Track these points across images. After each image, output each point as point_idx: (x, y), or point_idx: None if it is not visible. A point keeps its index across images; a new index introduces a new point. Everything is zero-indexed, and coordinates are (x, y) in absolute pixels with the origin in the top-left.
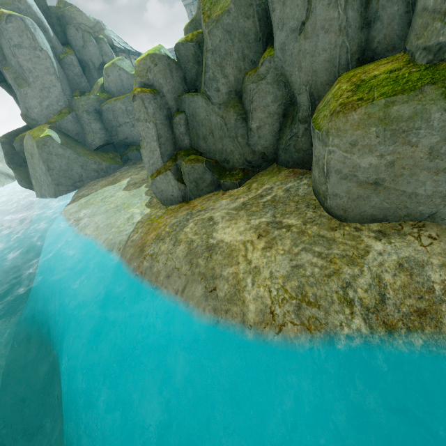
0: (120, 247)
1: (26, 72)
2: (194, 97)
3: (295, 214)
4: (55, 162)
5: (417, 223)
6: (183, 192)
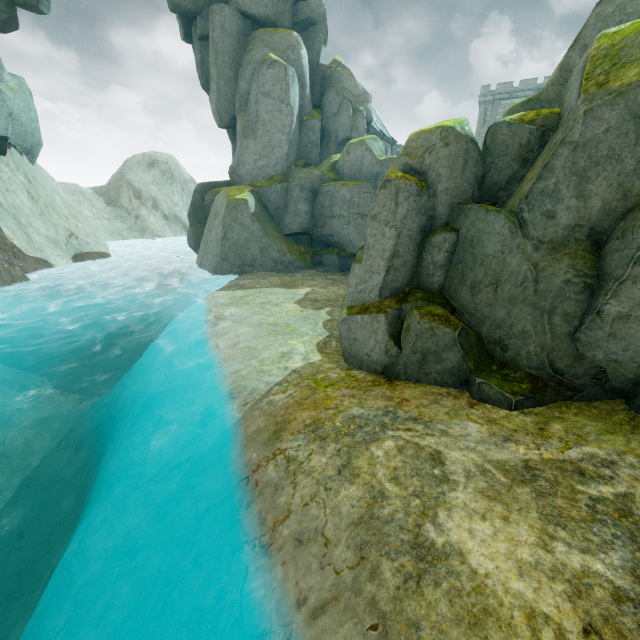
0: (247, 401)
1: (260, 123)
2: (489, 214)
3: None
4: (235, 232)
5: None
6: (390, 360)
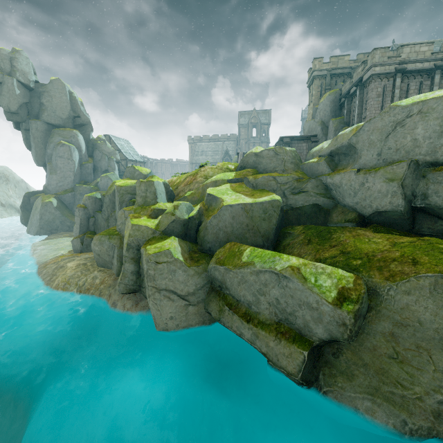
0: (40, 264)
1: (58, 168)
2: (99, 214)
3: (93, 262)
4: (46, 216)
5: (109, 269)
6: (82, 248)
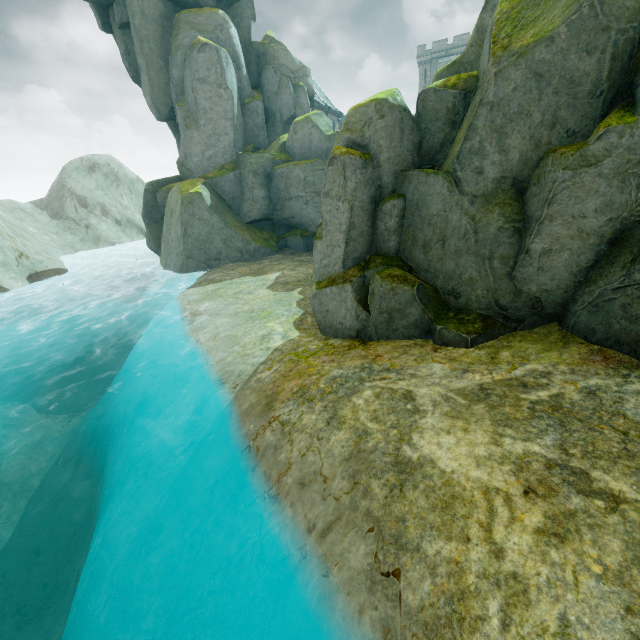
0: (237, 383)
1: (201, 112)
2: (428, 177)
3: (625, 468)
4: (195, 228)
5: None
6: (362, 324)
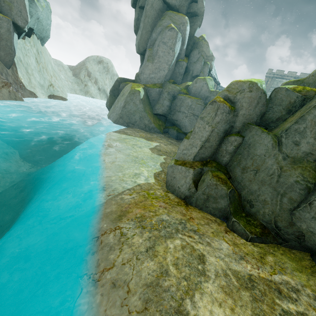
0: (110, 194)
1: (157, 56)
2: (263, 133)
3: None
4: (130, 106)
5: None
6: (190, 194)
